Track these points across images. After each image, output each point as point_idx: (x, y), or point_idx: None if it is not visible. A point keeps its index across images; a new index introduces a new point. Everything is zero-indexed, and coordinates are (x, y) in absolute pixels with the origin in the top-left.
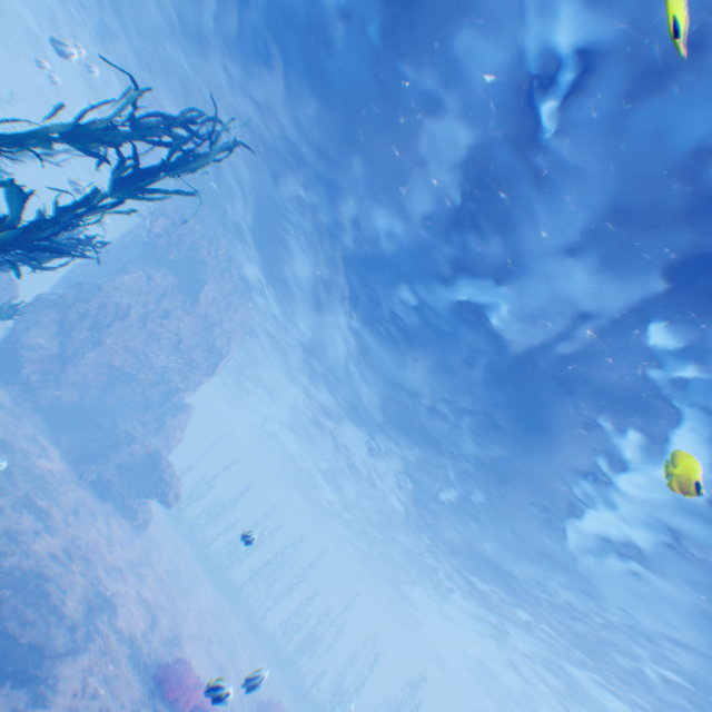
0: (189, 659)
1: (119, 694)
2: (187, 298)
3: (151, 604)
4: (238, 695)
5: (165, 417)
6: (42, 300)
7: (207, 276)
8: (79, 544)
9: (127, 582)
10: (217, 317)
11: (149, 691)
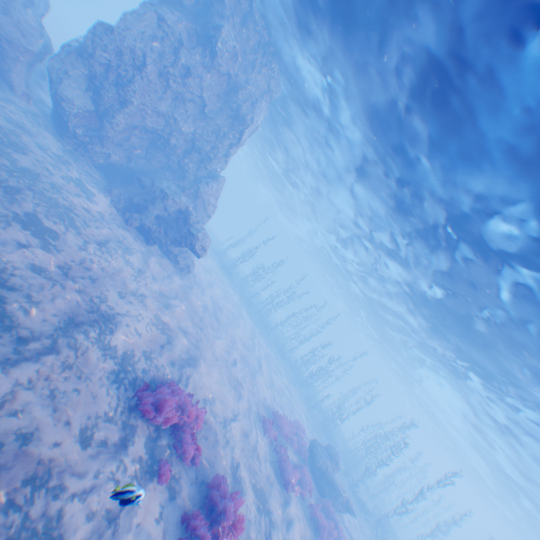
0: (199, 376)
1: (66, 411)
2: (203, 49)
3: (170, 329)
4: (248, 406)
5: (199, 185)
6: (68, 50)
7: (223, 20)
8: (90, 269)
9: (145, 308)
10: (238, 79)
11: (123, 406)
